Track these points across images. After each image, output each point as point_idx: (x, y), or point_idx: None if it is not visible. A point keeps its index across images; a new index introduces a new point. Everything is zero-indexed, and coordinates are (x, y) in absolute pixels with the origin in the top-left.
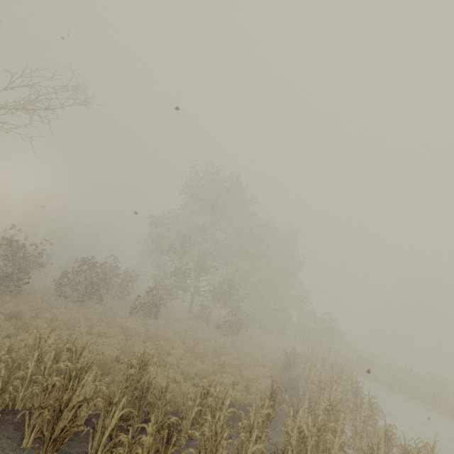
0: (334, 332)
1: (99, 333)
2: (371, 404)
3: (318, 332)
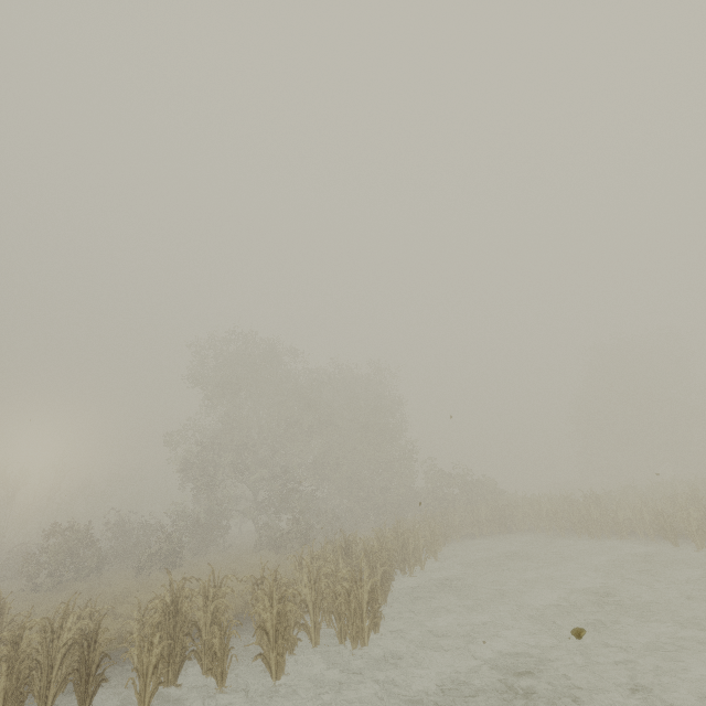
0: (475, 486)
1: (44, 614)
2: (369, 559)
3: (454, 496)
